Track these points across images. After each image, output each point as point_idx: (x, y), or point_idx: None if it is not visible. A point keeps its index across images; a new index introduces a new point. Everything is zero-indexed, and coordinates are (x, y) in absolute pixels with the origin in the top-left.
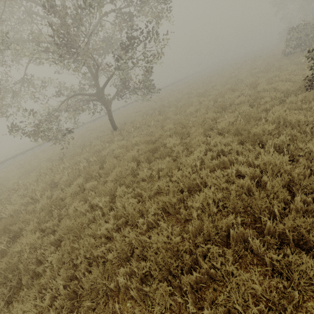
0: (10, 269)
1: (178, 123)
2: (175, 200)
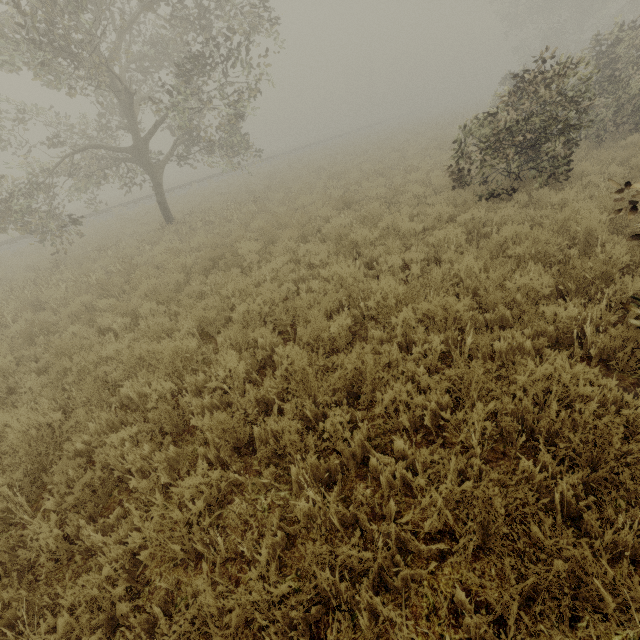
0: None
1: (274, 220)
2: (214, 315)
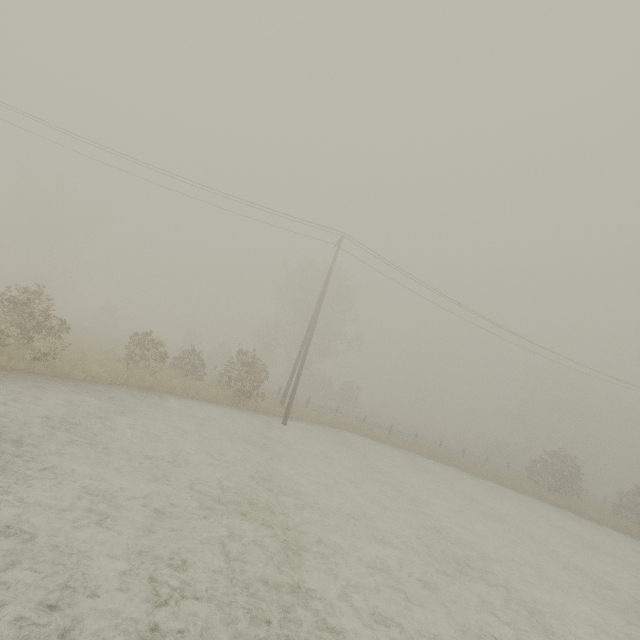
0: None
1: None
2: None
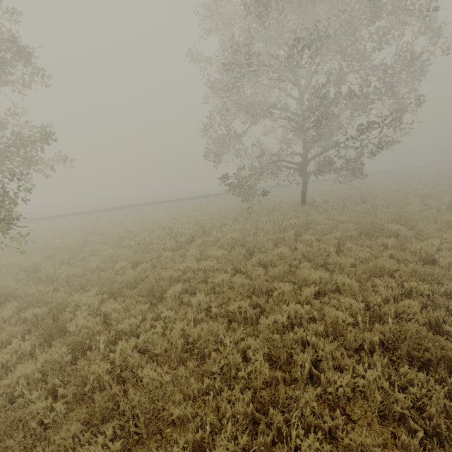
0: (266, 263)
1: (396, 216)
2: (416, 259)
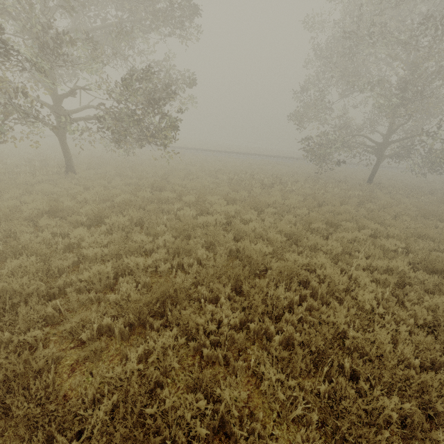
0: (333, 213)
1: None
2: None
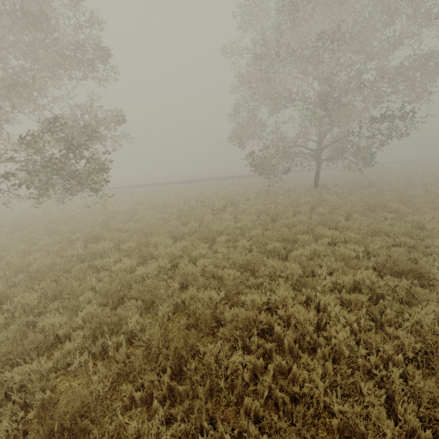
0: (288, 226)
1: (399, 198)
2: (408, 226)
